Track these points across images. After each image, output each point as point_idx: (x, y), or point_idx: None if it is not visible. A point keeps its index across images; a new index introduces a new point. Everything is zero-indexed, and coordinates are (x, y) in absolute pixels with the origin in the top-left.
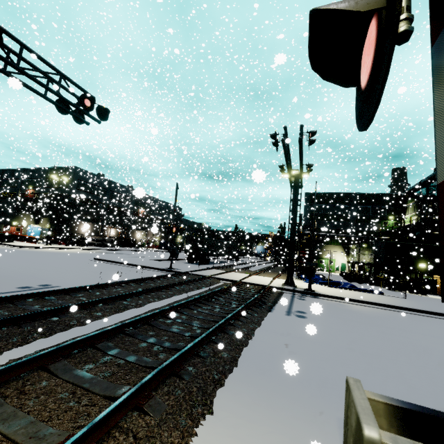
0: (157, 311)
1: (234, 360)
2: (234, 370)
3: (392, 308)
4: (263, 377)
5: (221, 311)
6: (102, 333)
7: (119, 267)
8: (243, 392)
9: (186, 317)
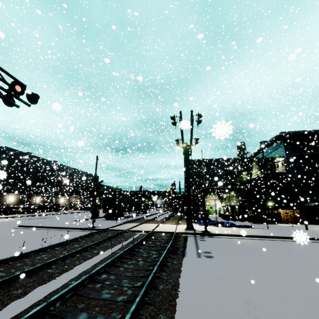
0: (86, 277)
1: None
2: None
3: (264, 238)
4: None
5: (145, 263)
6: None
7: (44, 231)
8: None
9: (114, 277)
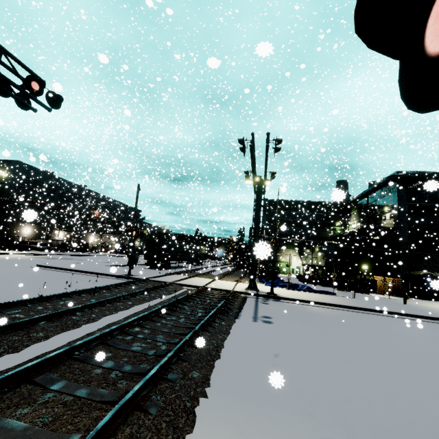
0: (115, 327)
1: (206, 379)
2: (207, 392)
3: (345, 308)
4: (240, 397)
5: (187, 321)
6: (43, 361)
7: (68, 275)
8: (219, 420)
9: (148, 331)
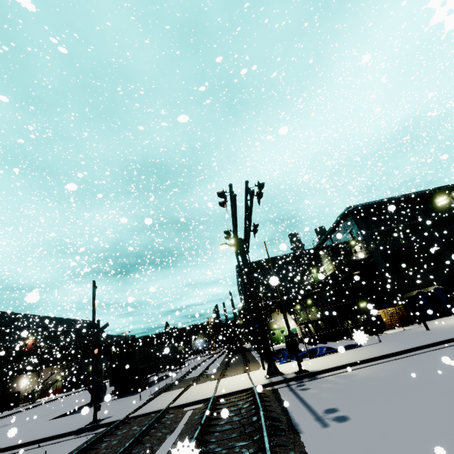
0: None
1: None
2: None
3: (389, 357)
4: None
5: None
6: None
7: None
8: None
9: None
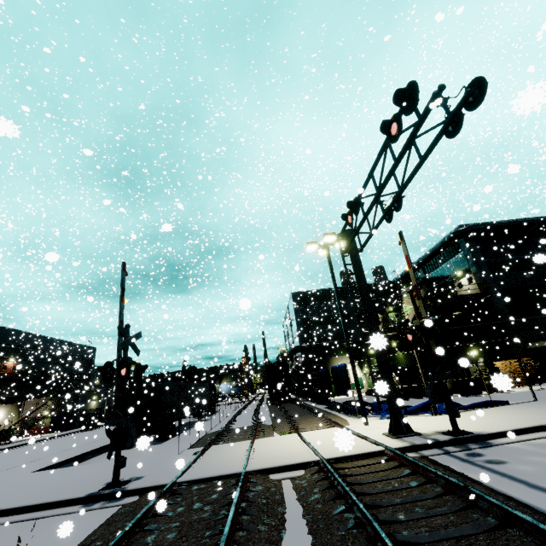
0: None
1: None
2: None
3: None
4: None
5: None
6: None
7: None
8: None
9: None
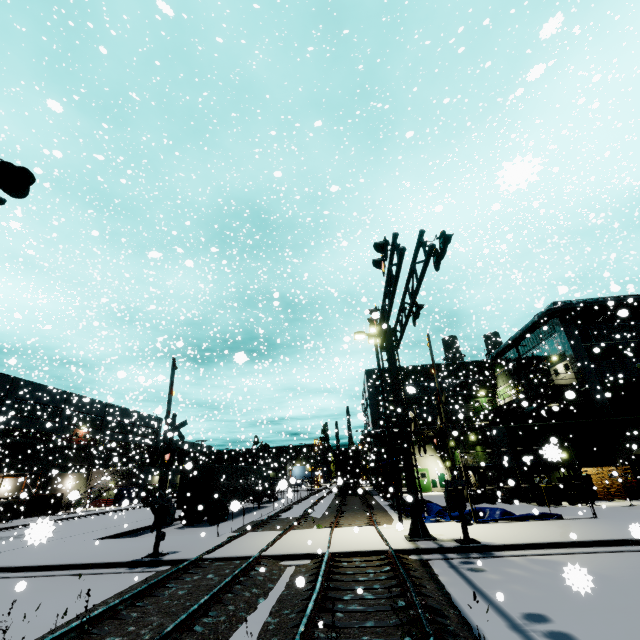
0: None
1: None
2: None
3: (620, 545)
4: None
5: None
6: None
7: (6, 585)
8: None
9: None
